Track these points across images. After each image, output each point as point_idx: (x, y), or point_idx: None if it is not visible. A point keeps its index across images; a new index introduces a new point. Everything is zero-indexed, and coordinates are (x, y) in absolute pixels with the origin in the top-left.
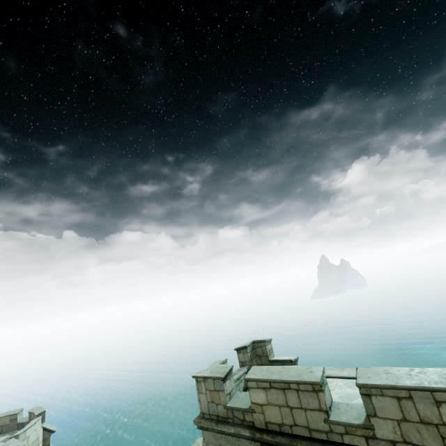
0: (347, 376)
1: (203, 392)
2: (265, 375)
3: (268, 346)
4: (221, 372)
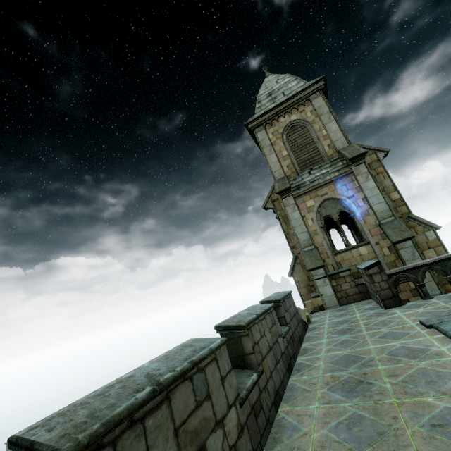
0: None
1: (8, 450)
2: None
3: None
4: None
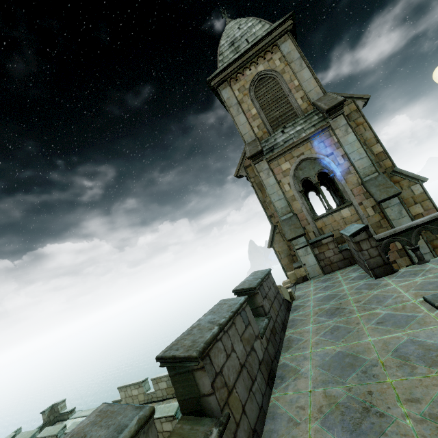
0: (84, 415)
1: None
2: None
3: (61, 405)
4: None
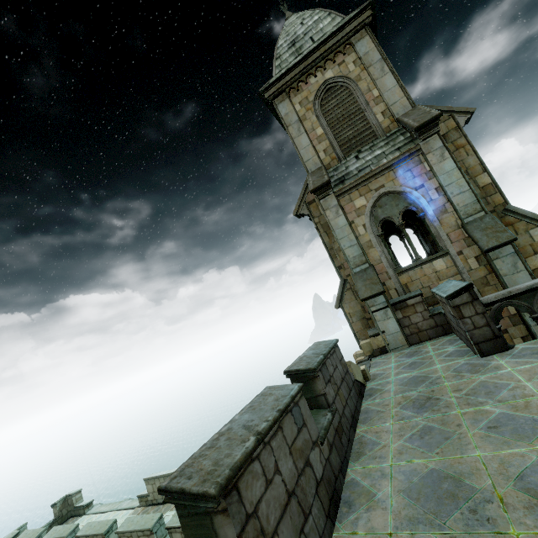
0: (103, 511)
1: None
2: (22, 537)
3: (76, 496)
4: (9, 537)
